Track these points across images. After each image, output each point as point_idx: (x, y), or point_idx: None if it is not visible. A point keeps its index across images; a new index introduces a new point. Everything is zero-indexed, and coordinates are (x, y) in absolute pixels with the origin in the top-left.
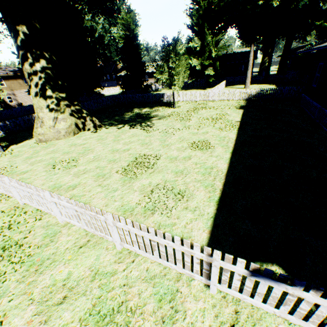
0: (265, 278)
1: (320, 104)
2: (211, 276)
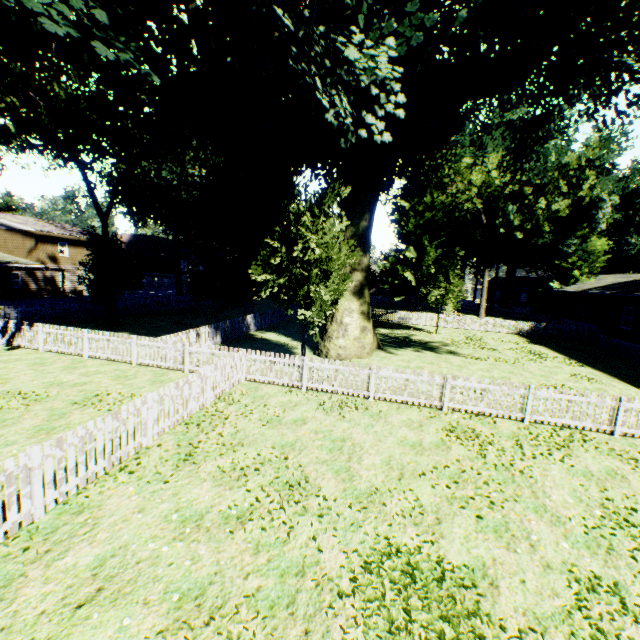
0: None
1: None
2: None
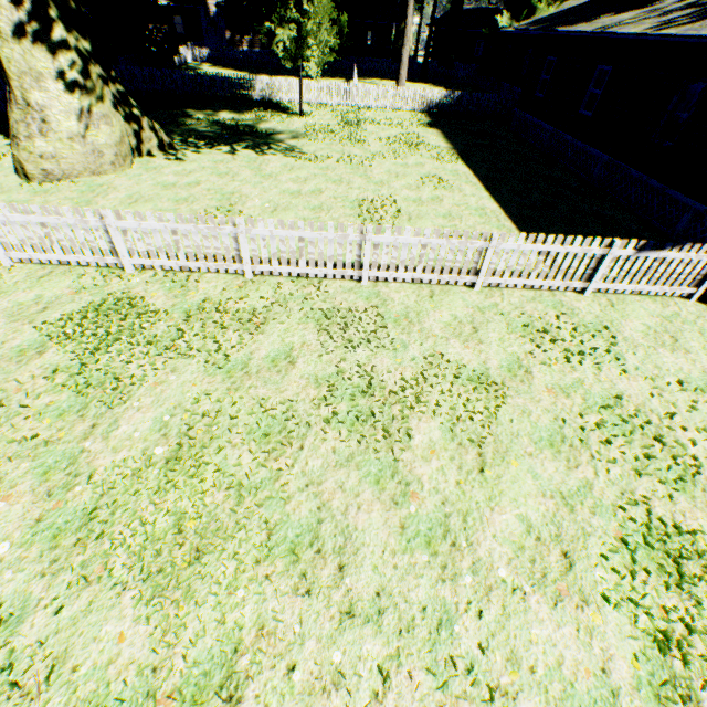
0: (646, 251)
1: (554, 126)
2: (598, 271)
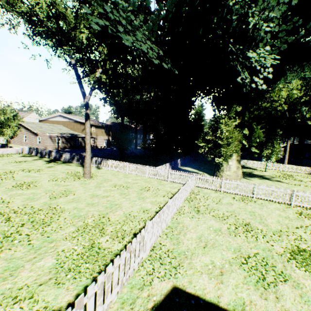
0: None
1: None
2: None
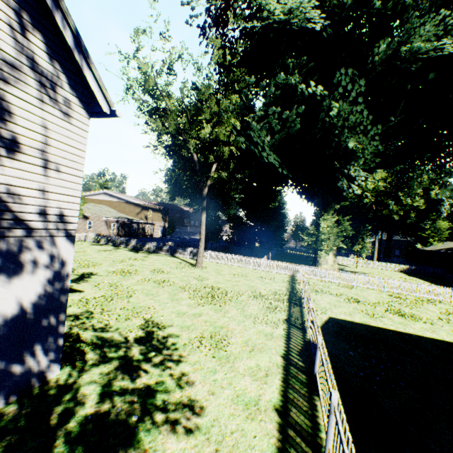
0: None
1: None
2: None
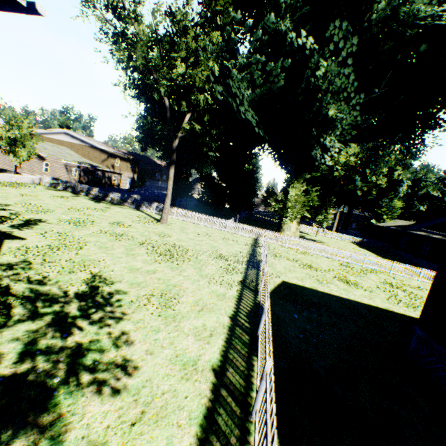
0: None
1: (411, 255)
2: None
